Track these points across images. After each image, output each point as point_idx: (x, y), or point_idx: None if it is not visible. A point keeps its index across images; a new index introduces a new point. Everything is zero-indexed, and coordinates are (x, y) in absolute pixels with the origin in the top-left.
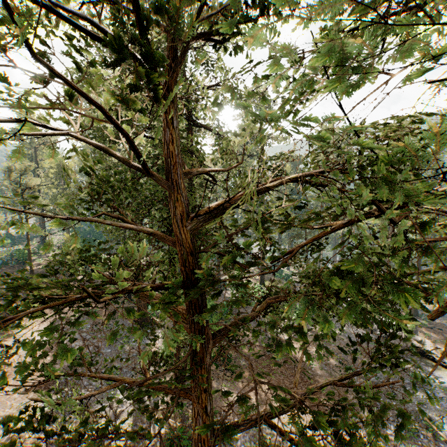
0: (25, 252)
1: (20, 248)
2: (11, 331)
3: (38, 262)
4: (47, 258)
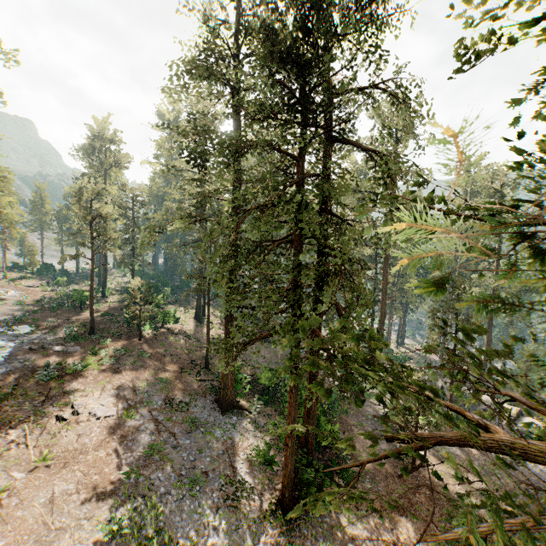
0: (83, 294)
1: (76, 288)
2: (67, 397)
3: (96, 308)
4: (107, 304)
